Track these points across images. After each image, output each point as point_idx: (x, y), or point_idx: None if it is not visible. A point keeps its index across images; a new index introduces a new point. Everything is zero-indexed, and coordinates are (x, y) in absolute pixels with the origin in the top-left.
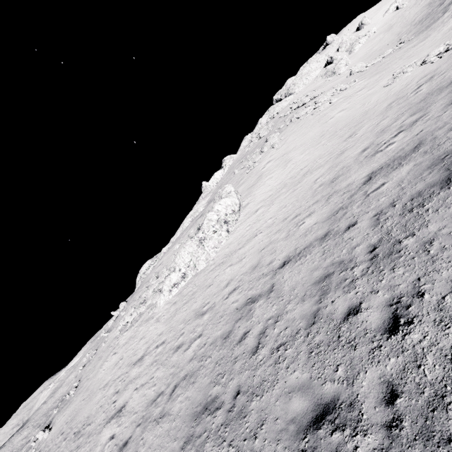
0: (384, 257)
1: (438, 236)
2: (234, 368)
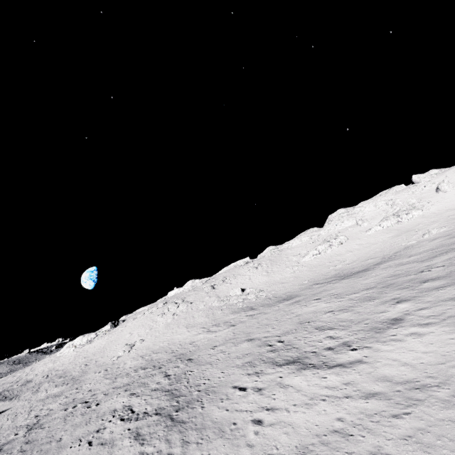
0: None
1: None
2: None
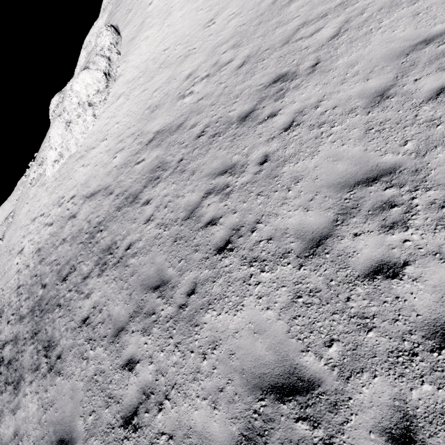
0: (91, 237)
1: (99, 243)
2: (46, 259)
